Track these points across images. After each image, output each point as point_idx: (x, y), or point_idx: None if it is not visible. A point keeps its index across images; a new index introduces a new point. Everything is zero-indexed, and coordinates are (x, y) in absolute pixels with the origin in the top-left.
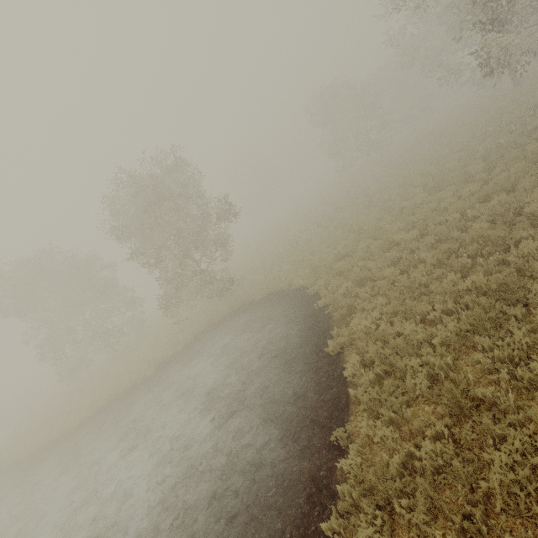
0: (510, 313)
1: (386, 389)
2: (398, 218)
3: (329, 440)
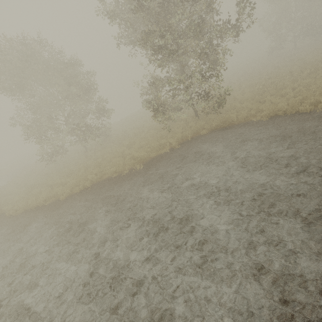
0: None
1: None
2: None
3: None
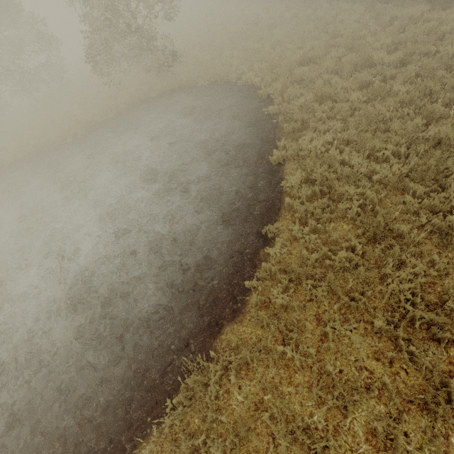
0: (452, 171)
1: (318, 205)
2: (385, 32)
3: (258, 230)
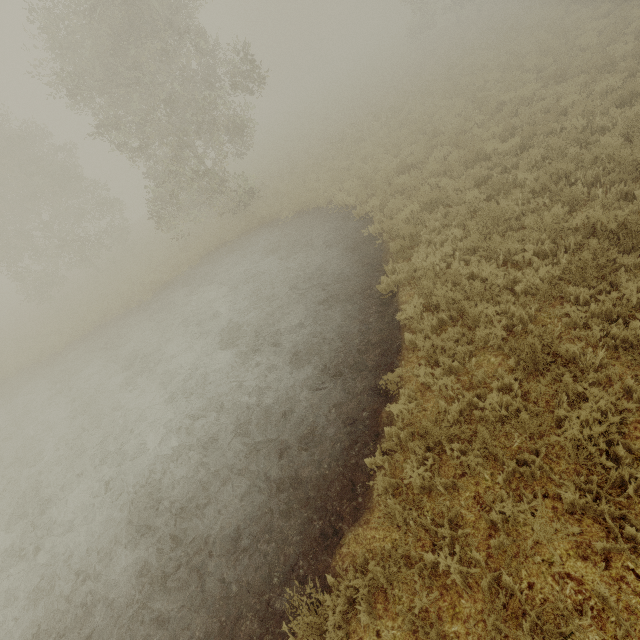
0: (620, 262)
1: (449, 337)
2: (494, 120)
3: (375, 383)
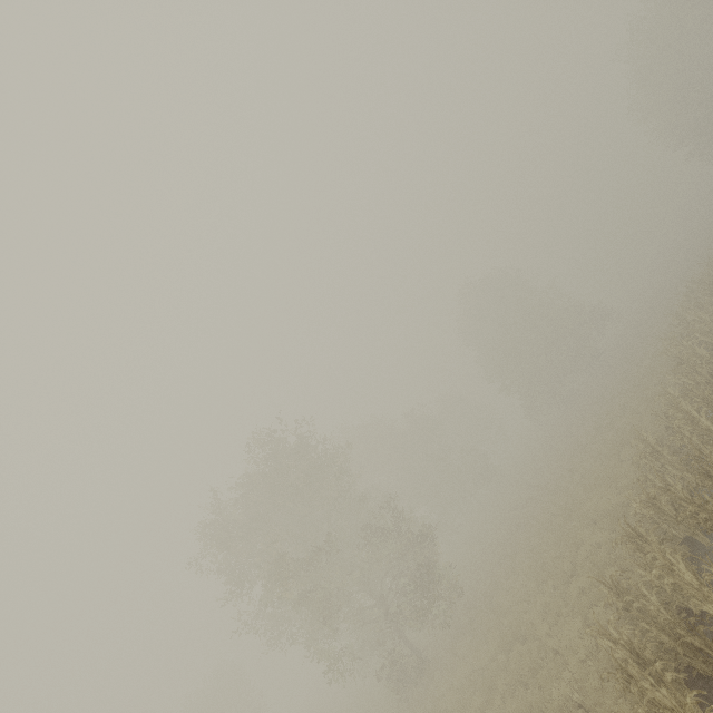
0: None
1: None
2: None
3: None
